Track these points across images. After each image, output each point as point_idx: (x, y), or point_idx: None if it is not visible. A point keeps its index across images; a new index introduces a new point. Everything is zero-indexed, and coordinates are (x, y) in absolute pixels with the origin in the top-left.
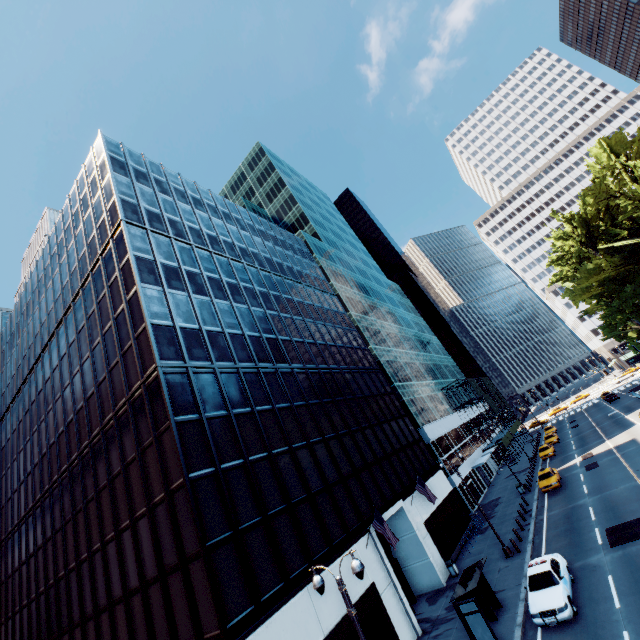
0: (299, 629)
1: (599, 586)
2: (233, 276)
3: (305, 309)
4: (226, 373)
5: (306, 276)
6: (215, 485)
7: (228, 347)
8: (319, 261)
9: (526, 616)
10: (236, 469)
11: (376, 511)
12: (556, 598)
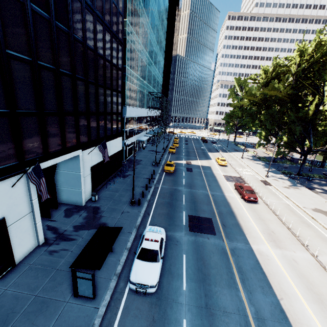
0: None
1: (177, 261)
2: None
3: None
4: None
5: None
6: None
7: None
8: None
9: (124, 264)
10: None
11: (37, 166)
12: (153, 276)
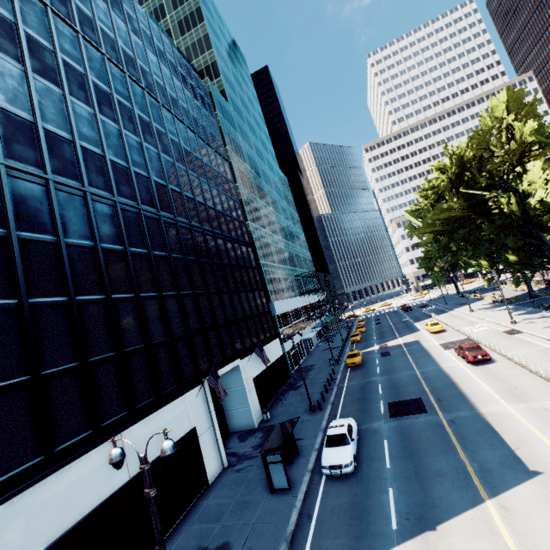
0: (100, 475)
1: (377, 447)
2: (106, 81)
3: (191, 161)
4: (66, 192)
5: (202, 127)
6: (14, 321)
7: (77, 162)
8: (220, 121)
9: (316, 463)
10: (54, 307)
11: (214, 369)
12: (345, 456)
